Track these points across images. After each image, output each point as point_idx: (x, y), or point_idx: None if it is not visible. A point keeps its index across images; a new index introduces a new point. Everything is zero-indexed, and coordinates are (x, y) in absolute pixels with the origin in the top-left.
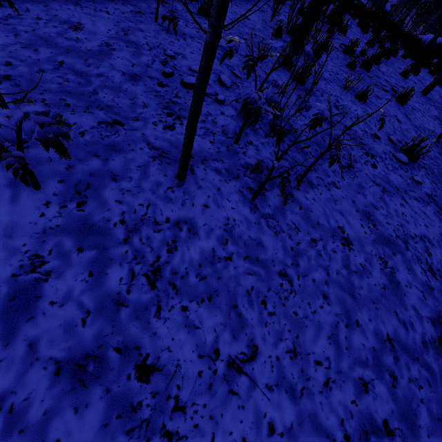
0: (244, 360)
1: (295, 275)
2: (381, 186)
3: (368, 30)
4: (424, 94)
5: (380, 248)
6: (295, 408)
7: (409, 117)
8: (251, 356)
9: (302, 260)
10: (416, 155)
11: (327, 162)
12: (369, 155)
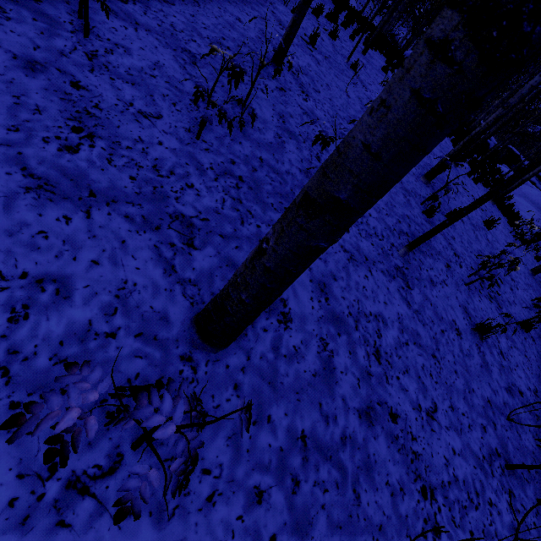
0: (168, 2)
1: (203, 5)
2: (281, 34)
3: (340, 10)
4: (363, 53)
5: (260, 36)
6: (188, 22)
7: (335, 47)
8: (172, 4)
9: (209, 6)
10: (315, 41)
11: (247, 8)
12: (281, 25)
